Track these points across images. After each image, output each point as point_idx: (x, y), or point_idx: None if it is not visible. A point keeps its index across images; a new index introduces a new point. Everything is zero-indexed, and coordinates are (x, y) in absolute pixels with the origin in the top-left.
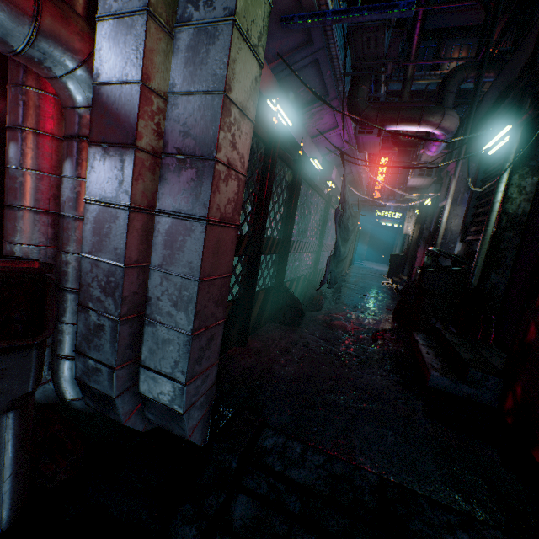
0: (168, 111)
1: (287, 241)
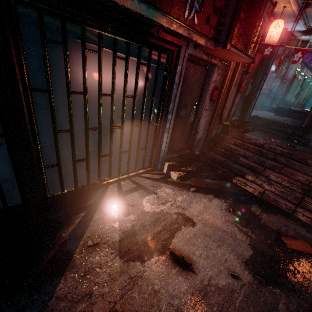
0: (285, 76)
1: (288, 90)
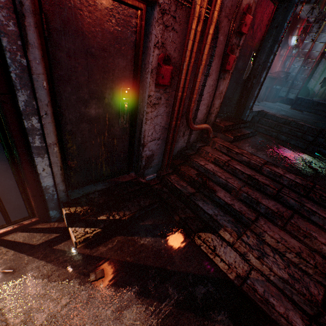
0: (309, 54)
1: (312, 74)
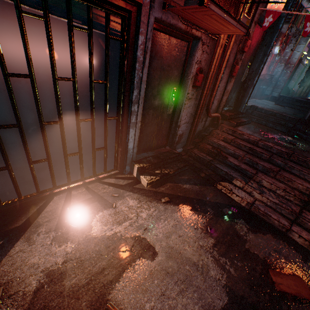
0: (289, 60)
1: (291, 77)
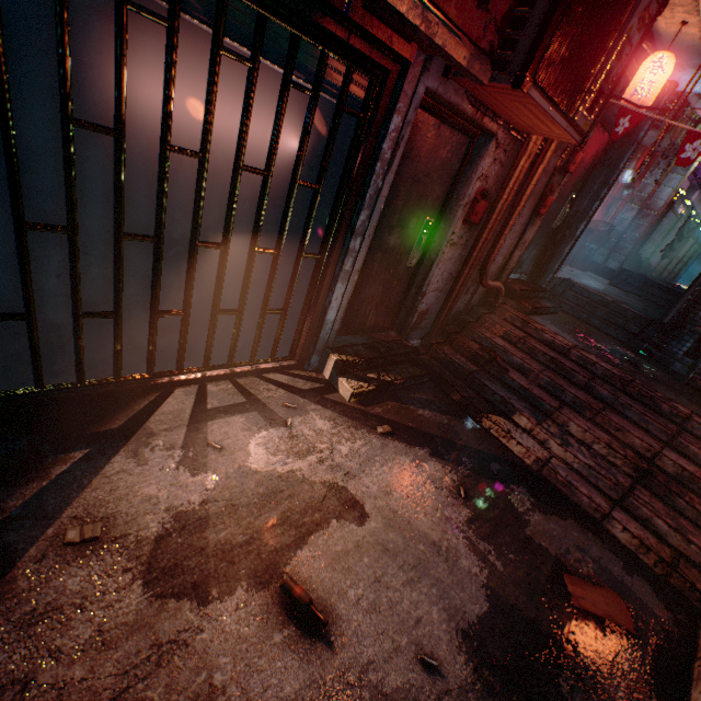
0: (649, 201)
1: (649, 235)
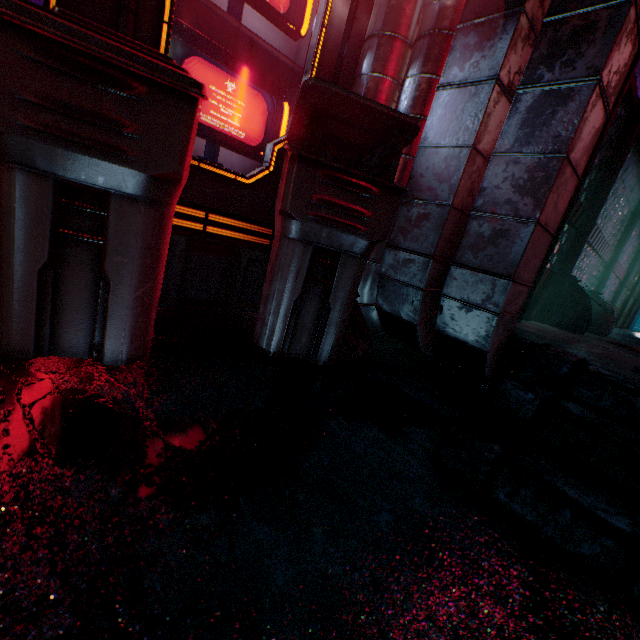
0: None
1: (593, 215)
